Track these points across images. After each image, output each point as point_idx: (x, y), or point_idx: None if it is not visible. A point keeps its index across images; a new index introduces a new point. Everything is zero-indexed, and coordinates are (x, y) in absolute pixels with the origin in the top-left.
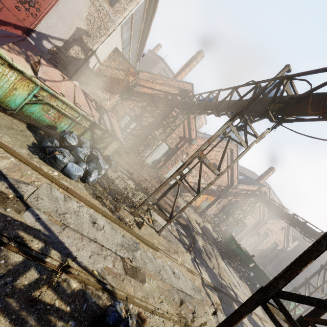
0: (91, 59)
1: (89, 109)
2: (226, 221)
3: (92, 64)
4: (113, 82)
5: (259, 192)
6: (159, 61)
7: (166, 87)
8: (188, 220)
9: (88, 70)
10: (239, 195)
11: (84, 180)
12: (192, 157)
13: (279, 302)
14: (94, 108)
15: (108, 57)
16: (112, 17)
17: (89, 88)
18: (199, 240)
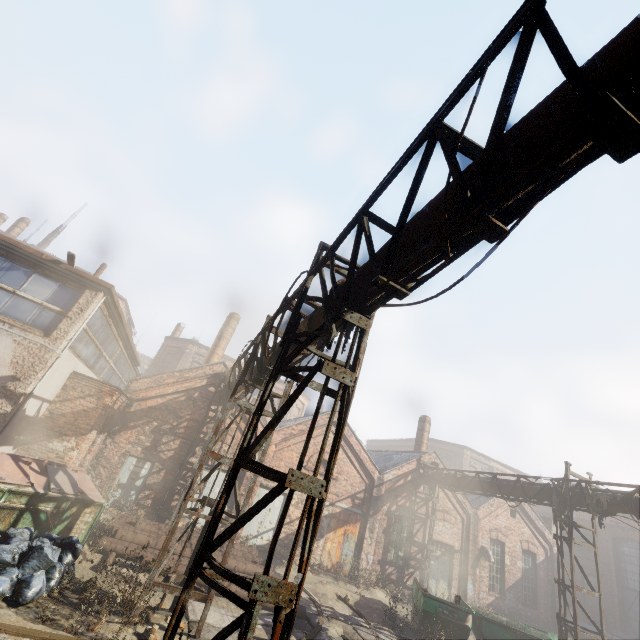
0: (27, 404)
1: (24, 476)
2: (410, 562)
3: (33, 410)
4: (79, 418)
5: (422, 468)
6: (186, 345)
7: (185, 383)
8: (310, 601)
9: (27, 420)
10: (398, 492)
11: (16, 600)
12: (200, 465)
13: (206, 556)
14: (36, 471)
15: (62, 389)
16: (51, 346)
17: (34, 446)
18: (331, 627)
